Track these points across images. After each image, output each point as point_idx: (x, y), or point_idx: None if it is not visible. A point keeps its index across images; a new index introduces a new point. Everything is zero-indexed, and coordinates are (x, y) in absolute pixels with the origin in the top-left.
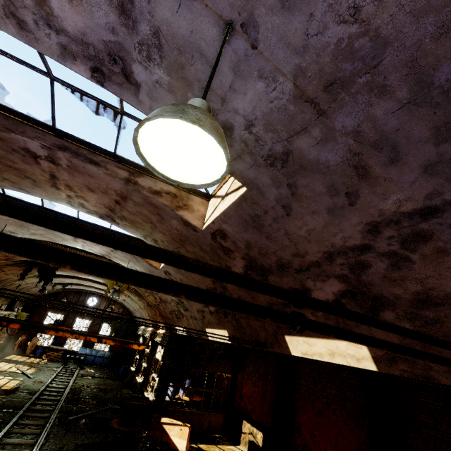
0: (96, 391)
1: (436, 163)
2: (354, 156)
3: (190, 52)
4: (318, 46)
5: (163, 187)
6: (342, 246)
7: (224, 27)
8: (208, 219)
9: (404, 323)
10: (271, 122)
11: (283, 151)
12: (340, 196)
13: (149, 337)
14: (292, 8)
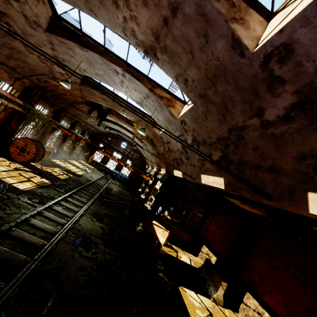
0: (119, 193)
1: None
2: None
3: None
4: None
5: None
6: None
7: None
8: (270, 34)
9: None
10: None
11: None
12: None
13: (154, 174)
14: None
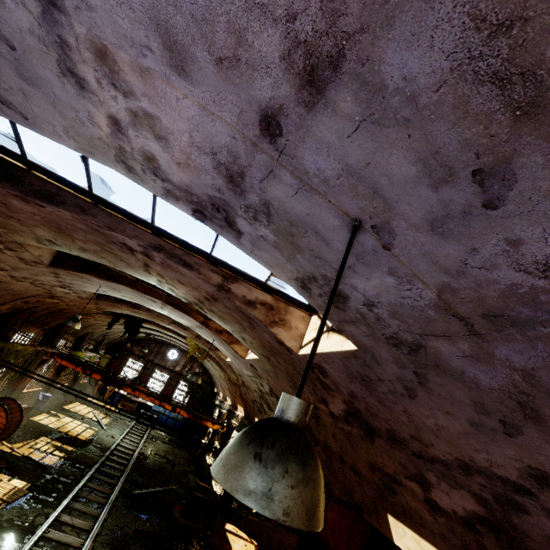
0: (164, 462)
1: None
2: (521, 393)
3: (304, 227)
4: (480, 277)
5: (258, 295)
6: (485, 468)
7: (349, 222)
8: (307, 346)
9: None
10: (400, 313)
11: (413, 341)
12: (492, 418)
13: (226, 416)
14: (446, 235)
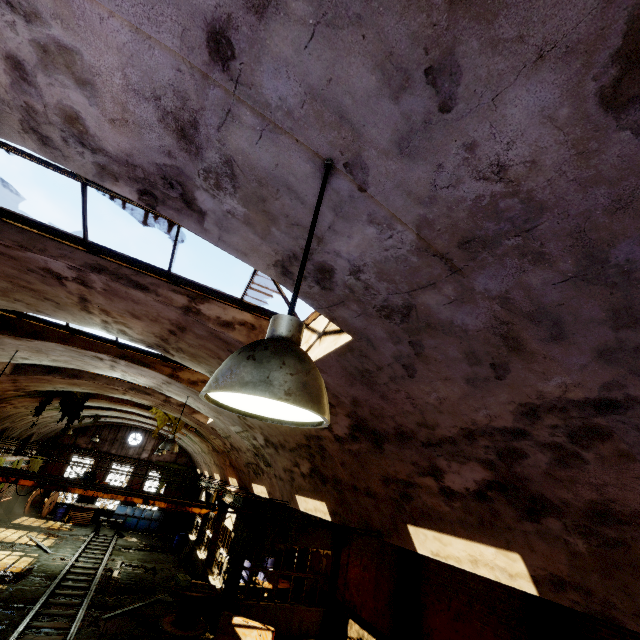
0: (141, 572)
1: (615, 350)
2: (502, 324)
3: (275, 186)
4: (449, 199)
5: (236, 315)
6: (486, 426)
7: (321, 165)
8: None
9: (574, 538)
10: (386, 272)
11: (403, 304)
12: (483, 366)
13: (216, 495)
14: (414, 156)
